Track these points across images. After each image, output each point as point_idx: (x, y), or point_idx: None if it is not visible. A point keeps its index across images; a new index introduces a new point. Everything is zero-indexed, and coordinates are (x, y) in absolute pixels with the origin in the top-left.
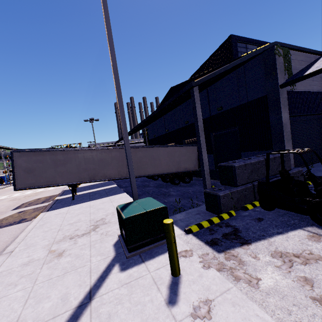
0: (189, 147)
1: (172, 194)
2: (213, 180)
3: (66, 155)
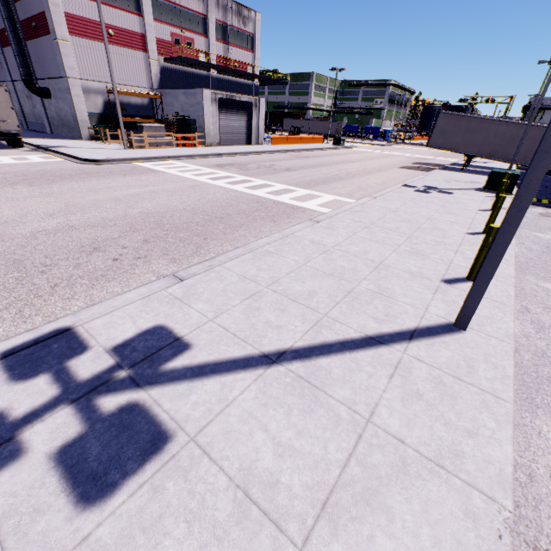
0: None
1: None
2: None
3: (480, 124)
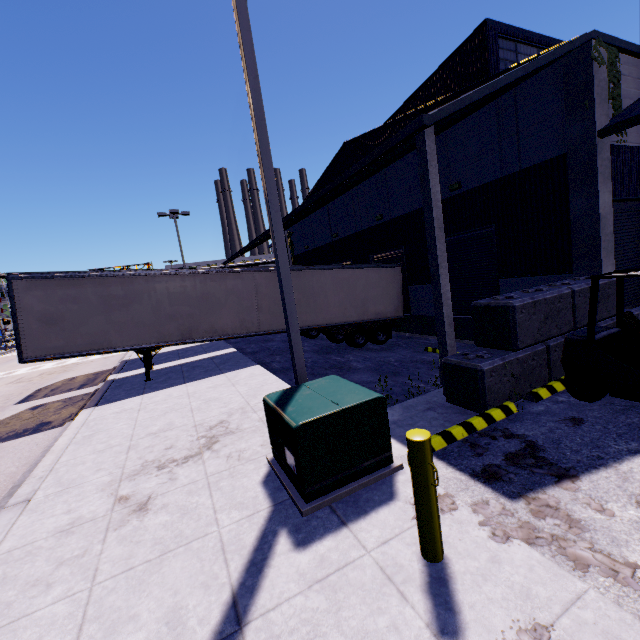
0: (385, 270)
1: (357, 368)
2: (432, 337)
3: (130, 287)
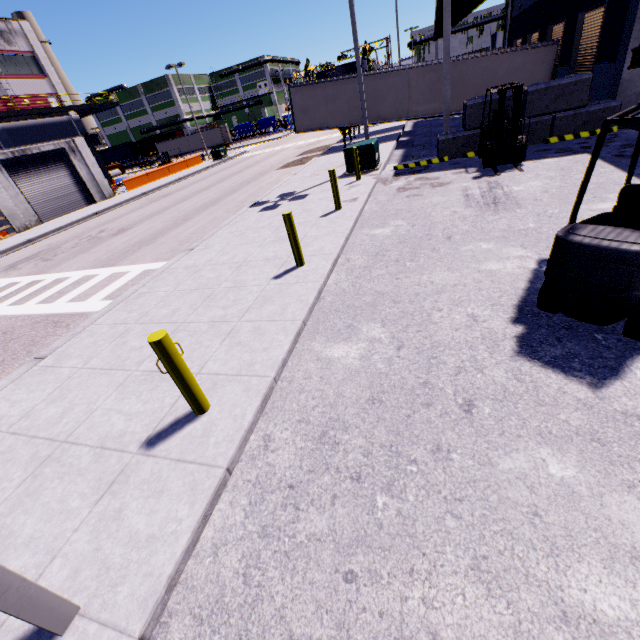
0: (535, 51)
1: None
2: None
3: (336, 88)
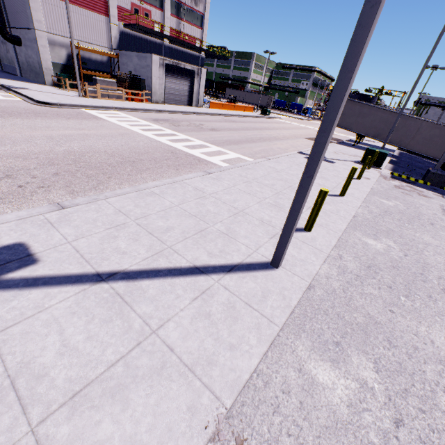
0: None
1: None
2: None
3: (369, 110)
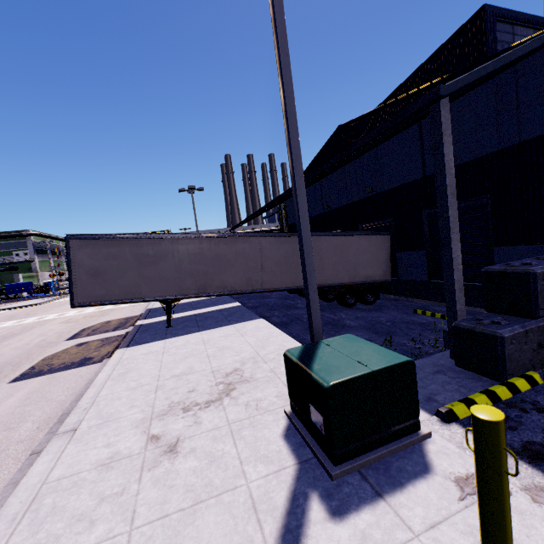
0: (375, 237)
1: (351, 326)
2: (418, 300)
3: (158, 247)
